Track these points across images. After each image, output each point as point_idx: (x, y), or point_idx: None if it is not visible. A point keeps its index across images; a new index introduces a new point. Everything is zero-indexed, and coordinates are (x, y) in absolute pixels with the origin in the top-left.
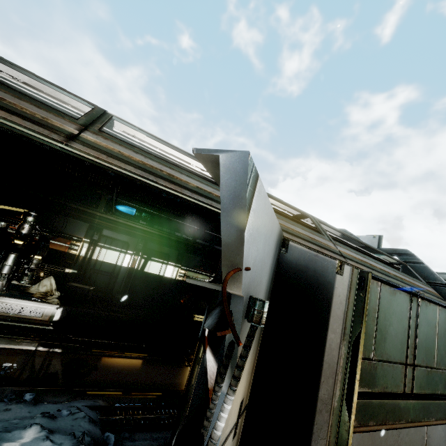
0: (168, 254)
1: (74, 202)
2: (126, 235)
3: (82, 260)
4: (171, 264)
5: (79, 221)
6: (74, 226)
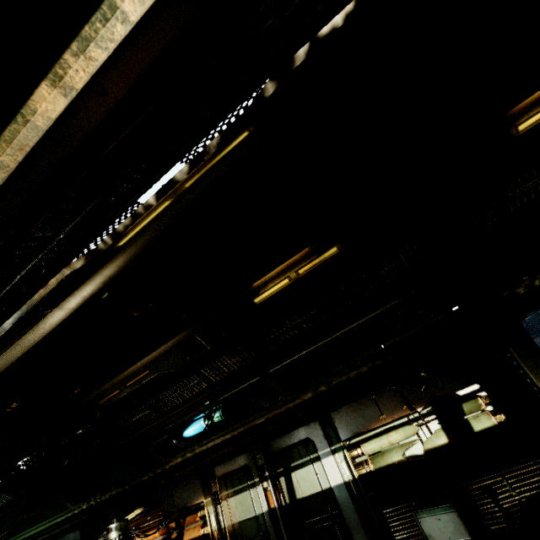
0: (307, 437)
1: (140, 473)
2: (239, 455)
3: (218, 537)
4: (324, 454)
5: (189, 478)
6: (189, 489)
